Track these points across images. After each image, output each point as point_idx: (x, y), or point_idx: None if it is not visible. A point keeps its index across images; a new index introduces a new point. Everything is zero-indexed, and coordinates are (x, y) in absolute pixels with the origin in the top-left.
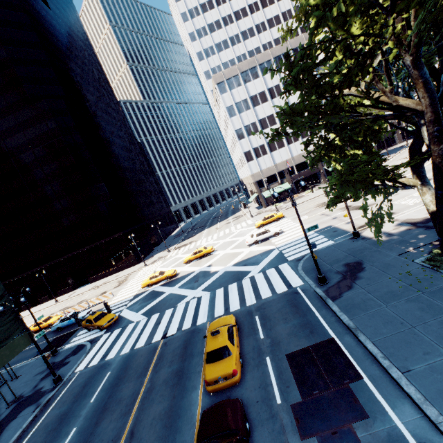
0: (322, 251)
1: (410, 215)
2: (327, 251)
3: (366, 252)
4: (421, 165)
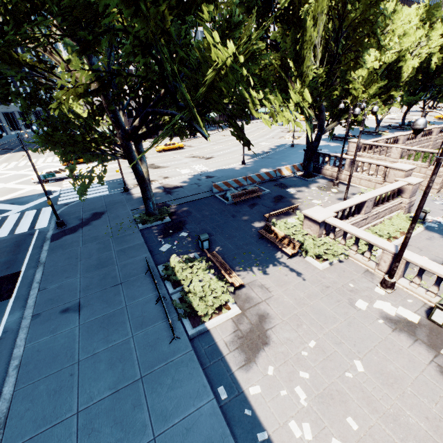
0: (92, 200)
1: (171, 181)
2: (94, 200)
3: (117, 205)
4: (138, 142)
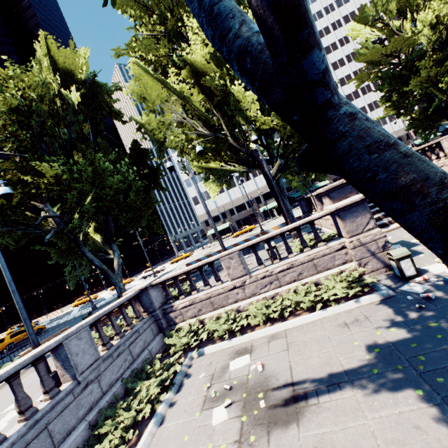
0: None
1: None
2: None
3: None
4: (110, 244)
